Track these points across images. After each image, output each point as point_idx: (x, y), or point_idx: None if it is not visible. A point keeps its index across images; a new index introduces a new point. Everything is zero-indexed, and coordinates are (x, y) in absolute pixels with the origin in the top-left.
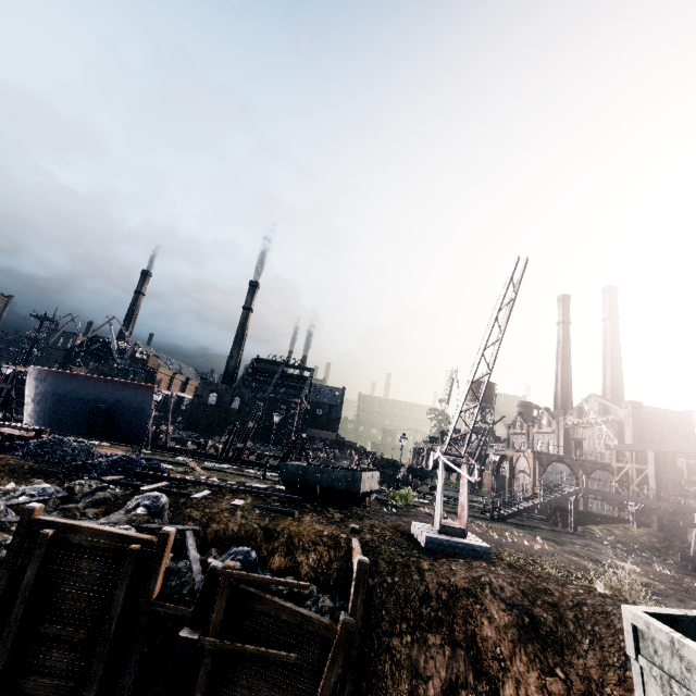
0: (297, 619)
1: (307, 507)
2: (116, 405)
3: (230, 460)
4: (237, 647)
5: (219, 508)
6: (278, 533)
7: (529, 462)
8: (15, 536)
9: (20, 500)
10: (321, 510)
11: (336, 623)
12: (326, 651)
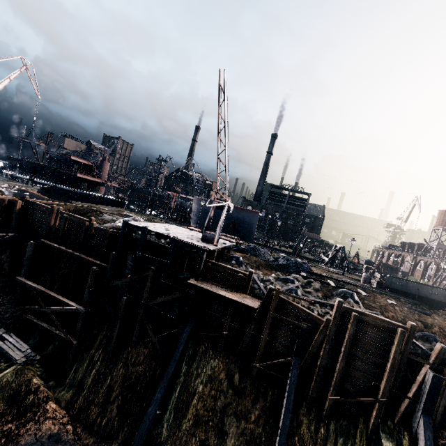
0: None
1: (425, 309)
2: (238, 220)
3: (292, 254)
4: None
5: (382, 303)
6: (430, 325)
7: None
8: (336, 312)
9: (291, 285)
10: (434, 312)
11: None
12: None
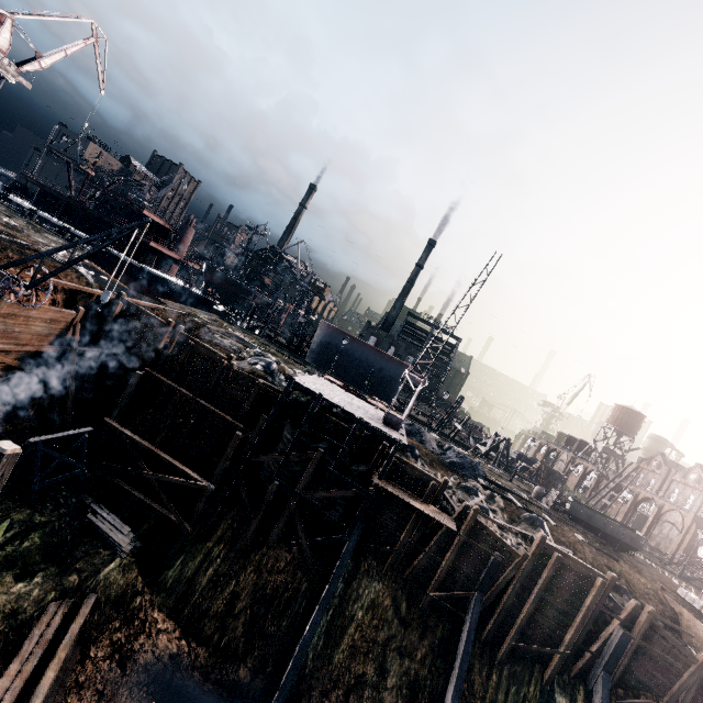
0: (677, 646)
1: (611, 551)
2: (379, 370)
3: (438, 432)
4: (652, 649)
5: (572, 538)
6: (618, 573)
7: (684, 520)
8: (537, 548)
9: (476, 499)
10: (619, 556)
11: (695, 656)
12: (687, 666)
